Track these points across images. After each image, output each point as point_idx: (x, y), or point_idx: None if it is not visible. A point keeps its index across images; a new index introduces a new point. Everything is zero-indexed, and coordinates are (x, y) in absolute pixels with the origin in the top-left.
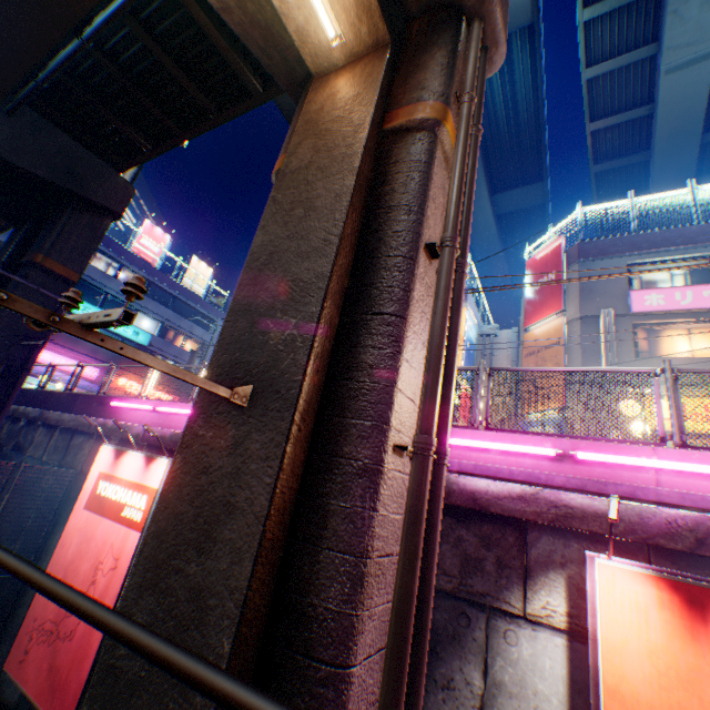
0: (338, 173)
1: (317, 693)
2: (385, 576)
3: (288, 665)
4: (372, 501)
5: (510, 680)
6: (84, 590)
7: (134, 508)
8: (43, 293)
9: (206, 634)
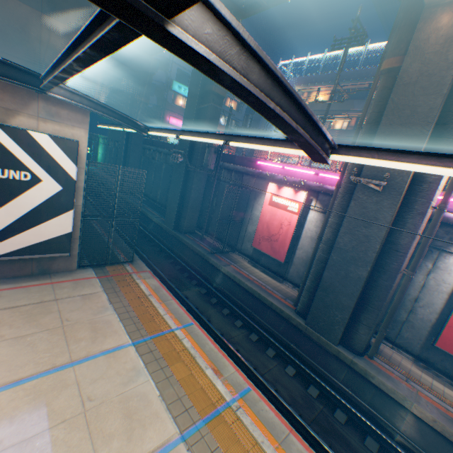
0: (432, 94)
1: (398, 258)
2: (416, 238)
3: (389, 252)
4: (420, 221)
5: (441, 267)
6: (277, 230)
7: (292, 208)
8: (215, 107)
9: (370, 244)
